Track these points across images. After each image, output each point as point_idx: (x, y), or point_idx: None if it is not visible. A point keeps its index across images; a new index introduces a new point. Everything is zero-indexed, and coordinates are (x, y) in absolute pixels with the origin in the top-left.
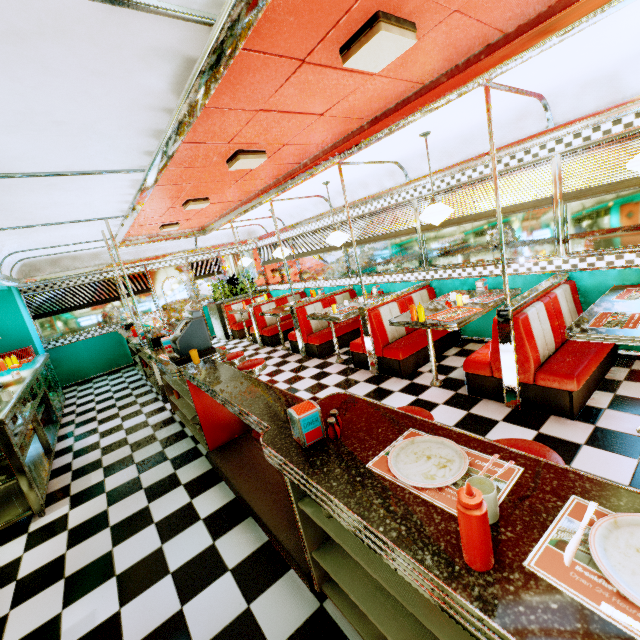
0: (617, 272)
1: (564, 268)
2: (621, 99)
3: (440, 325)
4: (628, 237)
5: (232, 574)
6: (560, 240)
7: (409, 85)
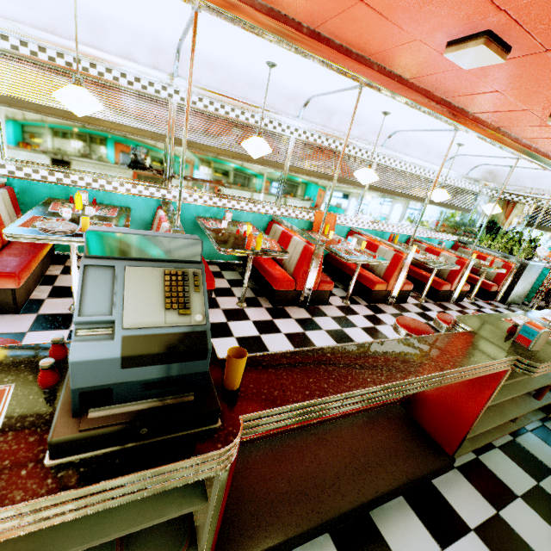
0: (298, 221)
1: (278, 213)
2: (327, 127)
3: (280, 254)
4: (305, 203)
5: (447, 547)
6: (280, 195)
7: (373, 51)
